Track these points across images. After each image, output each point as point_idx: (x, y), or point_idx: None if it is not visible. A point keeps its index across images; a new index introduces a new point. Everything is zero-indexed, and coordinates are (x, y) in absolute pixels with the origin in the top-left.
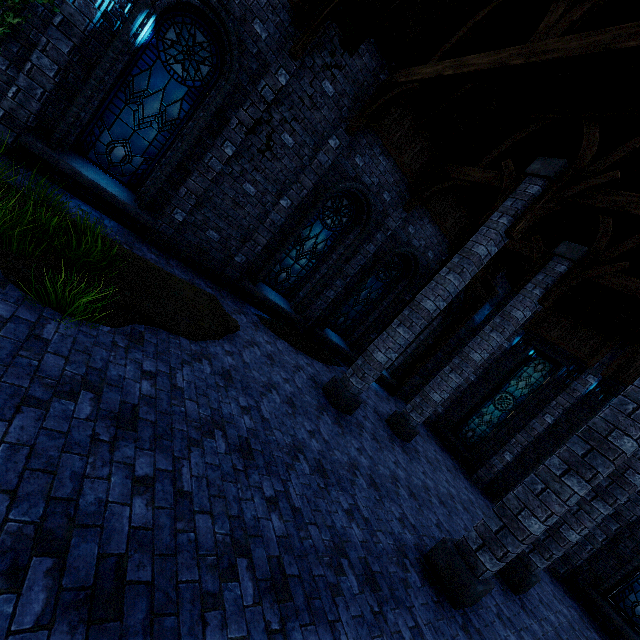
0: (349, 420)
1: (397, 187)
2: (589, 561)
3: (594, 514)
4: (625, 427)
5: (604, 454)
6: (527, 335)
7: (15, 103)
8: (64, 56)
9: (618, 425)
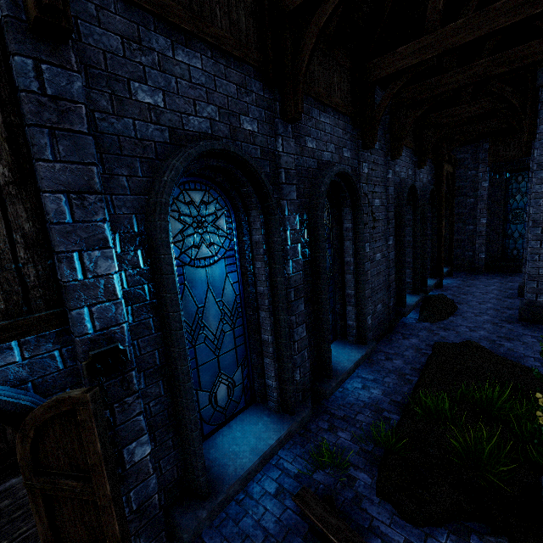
0: None
1: (410, 160)
2: None
3: None
4: None
5: None
6: (492, 167)
7: (301, 379)
8: (303, 312)
9: None
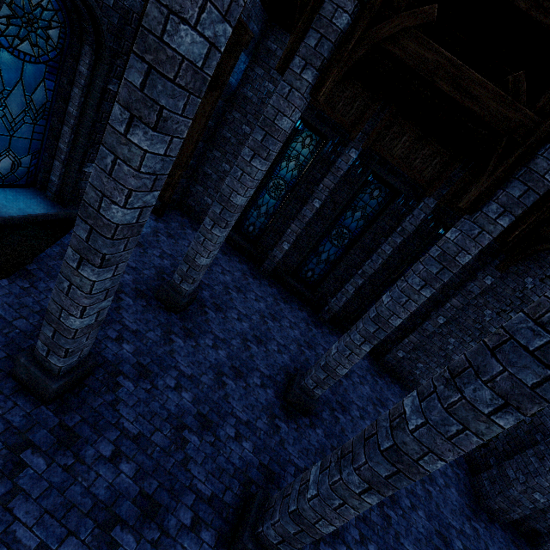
0: (89, 391)
1: None
2: (343, 305)
3: (362, 355)
4: (442, 452)
5: (412, 478)
6: None
7: None
8: None
9: (434, 449)
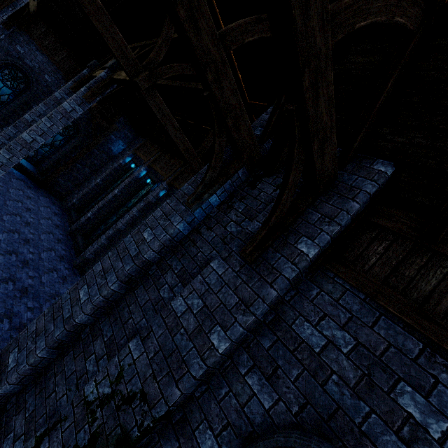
0: None
1: None
2: (96, 255)
3: None
4: None
5: None
6: (135, 157)
7: None
8: None
9: None
